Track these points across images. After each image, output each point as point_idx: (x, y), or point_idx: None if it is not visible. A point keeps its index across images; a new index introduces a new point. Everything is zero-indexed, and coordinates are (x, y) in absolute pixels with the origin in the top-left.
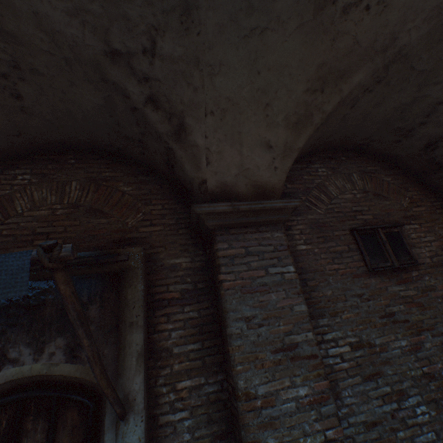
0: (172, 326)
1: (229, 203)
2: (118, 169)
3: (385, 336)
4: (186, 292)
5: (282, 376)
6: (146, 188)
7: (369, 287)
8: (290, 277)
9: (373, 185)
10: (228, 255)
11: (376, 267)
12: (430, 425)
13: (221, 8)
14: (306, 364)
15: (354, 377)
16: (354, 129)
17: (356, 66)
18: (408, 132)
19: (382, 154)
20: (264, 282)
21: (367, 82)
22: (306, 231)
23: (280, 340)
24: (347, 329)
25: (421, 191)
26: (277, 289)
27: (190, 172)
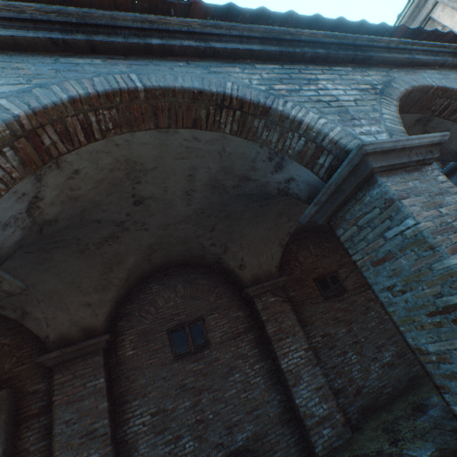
0: (31, 433)
1: (59, 350)
2: (1, 326)
3: (177, 402)
4: (43, 407)
5: (83, 451)
6: (21, 336)
7: (172, 370)
8: (100, 386)
9: (192, 290)
10: (61, 381)
11: (179, 354)
12: (193, 452)
13: (25, 267)
14: (100, 439)
15: (150, 434)
16: (169, 260)
17: (127, 257)
18: (202, 256)
19: (200, 264)
20: (82, 394)
21: (145, 255)
22: (135, 339)
23: (86, 429)
24: (151, 403)
25: (227, 285)
26: (91, 396)
27: (37, 333)
